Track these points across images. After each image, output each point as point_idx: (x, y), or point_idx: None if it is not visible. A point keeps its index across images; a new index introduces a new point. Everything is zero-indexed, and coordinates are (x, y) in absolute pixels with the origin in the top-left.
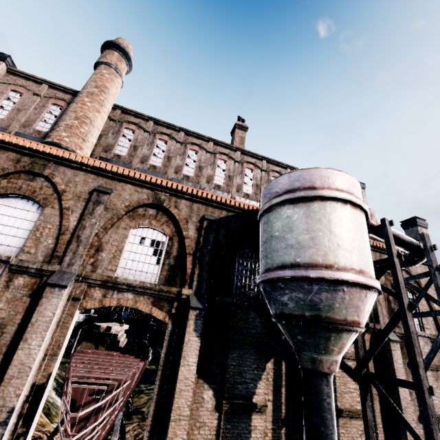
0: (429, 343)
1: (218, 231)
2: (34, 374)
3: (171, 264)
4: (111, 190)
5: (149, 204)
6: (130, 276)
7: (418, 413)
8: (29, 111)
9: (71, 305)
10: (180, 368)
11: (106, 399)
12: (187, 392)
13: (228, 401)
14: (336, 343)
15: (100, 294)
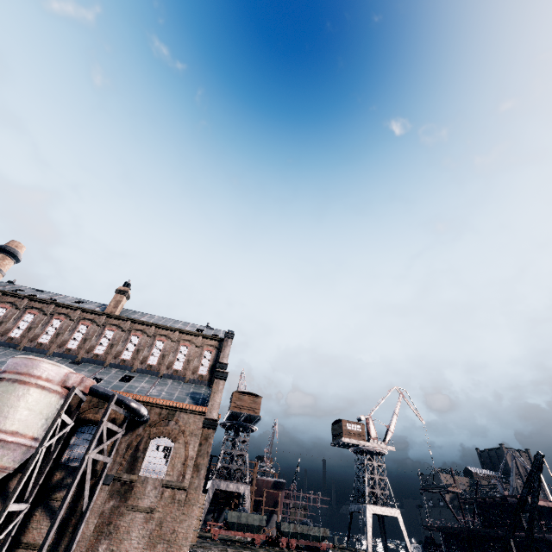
0: (159, 488)
1: None
2: None
3: None
4: None
5: None
6: None
7: (108, 551)
8: None
9: None
10: None
11: None
12: None
13: None
14: None
15: None
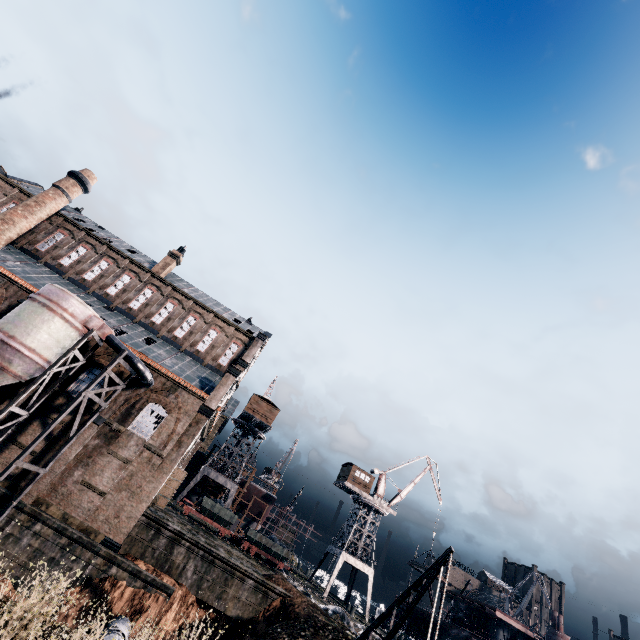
0: (141, 446)
1: None
2: None
3: None
4: None
5: None
6: None
7: (82, 478)
8: None
9: None
10: None
11: None
12: None
13: None
14: None
15: None
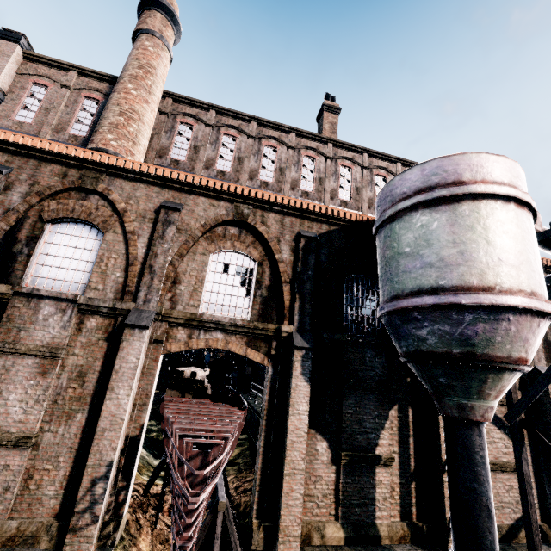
0: None
1: (319, 251)
2: (126, 426)
3: (264, 295)
4: (182, 206)
5: (229, 221)
6: (217, 312)
7: None
8: (59, 109)
9: (153, 349)
10: (289, 418)
11: (224, 454)
12: (300, 444)
13: (347, 453)
14: (494, 386)
15: (185, 335)
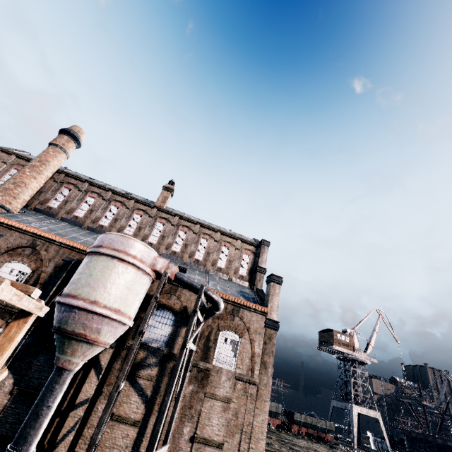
0: (232, 379)
1: (73, 269)
2: None
3: None
4: (1, 236)
5: (27, 247)
6: None
7: (192, 434)
8: None
9: None
10: None
11: None
12: None
13: (20, 388)
14: (69, 347)
15: None
